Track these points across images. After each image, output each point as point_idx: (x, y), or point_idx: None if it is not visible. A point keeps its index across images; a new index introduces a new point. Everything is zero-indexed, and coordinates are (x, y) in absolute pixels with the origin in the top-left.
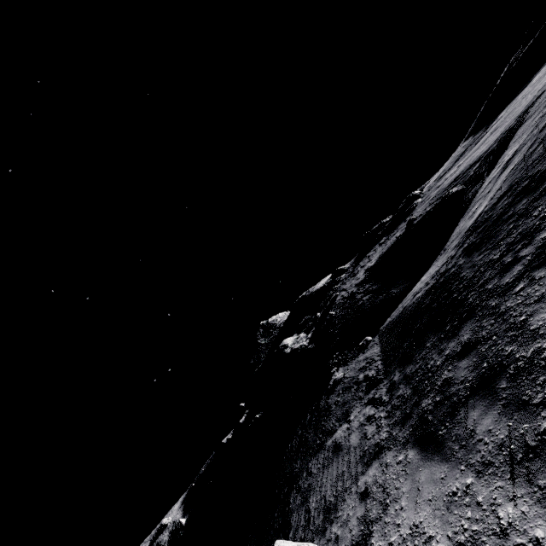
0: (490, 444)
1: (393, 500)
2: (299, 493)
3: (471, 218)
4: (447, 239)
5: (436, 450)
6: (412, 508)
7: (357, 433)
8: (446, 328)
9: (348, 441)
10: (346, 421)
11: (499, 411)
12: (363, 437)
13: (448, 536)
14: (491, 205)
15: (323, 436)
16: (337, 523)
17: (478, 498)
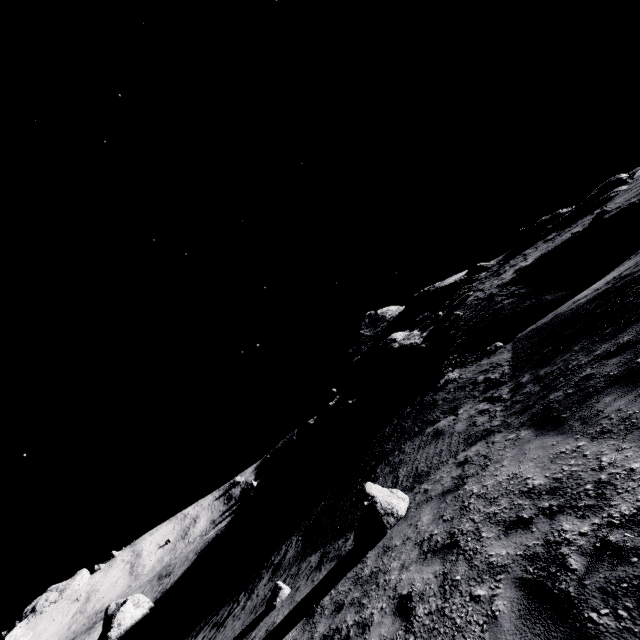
0: (614, 419)
1: (495, 462)
2: (387, 465)
3: None
4: None
5: (553, 428)
6: (514, 464)
7: (465, 422)
8: (605, 331)
9: (452, 428)
10: (453, 414)
11: (636, 395)
12: (470, 425)
13: (545, 476)
14: None
15: (423, 425)
16: (428, 482)
17: (585, 453)
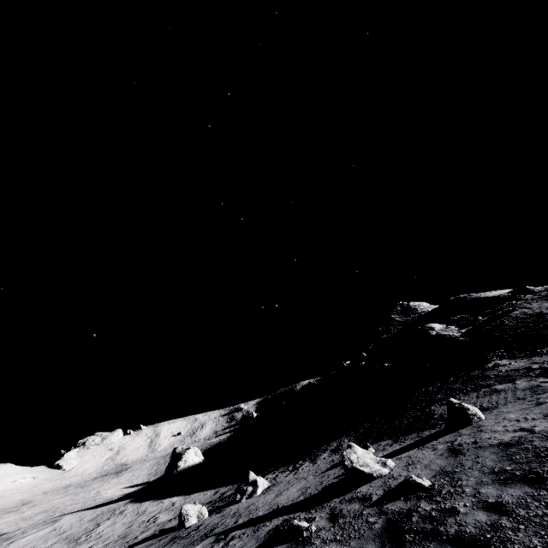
0: None
1: None
2: (443, 405)
3: None
4: None
5: None
6: None
7: (527, 385)
8: None
9: (514, 388)
10: (510, 383)
11: None
12: (535, 386)
13: None
14: None
15: (477, 386)
16: (499, 409)
17: None
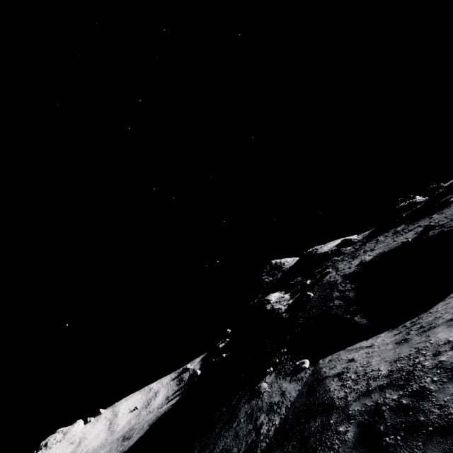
0: None
1: None
2: None
3: (449, 322)
4: (437, 299)
5: None
6: None
7: None
8: None
9: None
10: None
11: None
12: None
13: None
14: (451, 363)
15: (209, 452)
16: None
17: None
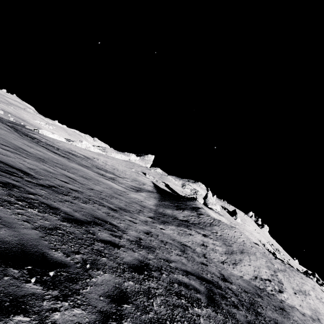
0: None
1: None
2: None
3: None
4: None
5: None
6: None
7: None
8: None
9: None
10: None
11: None
12: None
13: None
14: None
15: None
16: None
17: None
